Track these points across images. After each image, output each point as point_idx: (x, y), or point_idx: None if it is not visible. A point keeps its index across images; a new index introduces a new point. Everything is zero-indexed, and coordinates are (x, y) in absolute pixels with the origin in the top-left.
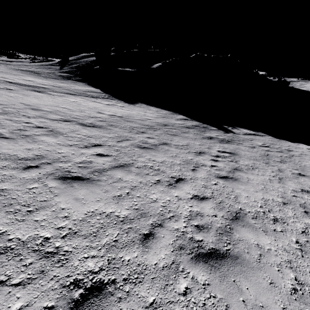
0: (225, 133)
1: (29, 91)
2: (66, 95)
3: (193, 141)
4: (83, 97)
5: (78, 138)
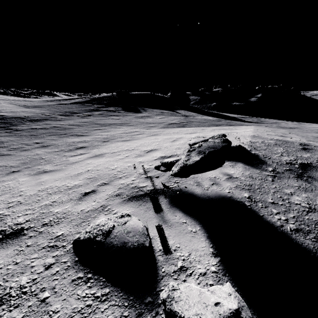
0: None
1: None
2: None
3: None
4: None
5: None
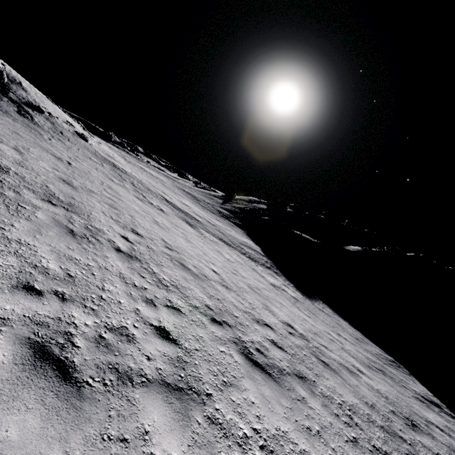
0: None
1: (180, 220)
2: (219, 241)
3: None
4: (239, 254)
5: (240, 453)
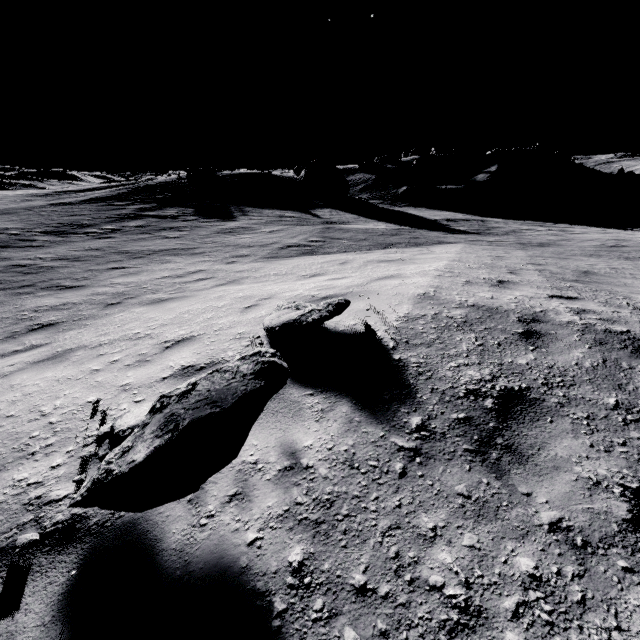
0: None
1: None
2: None
3: None
4: None
5: None
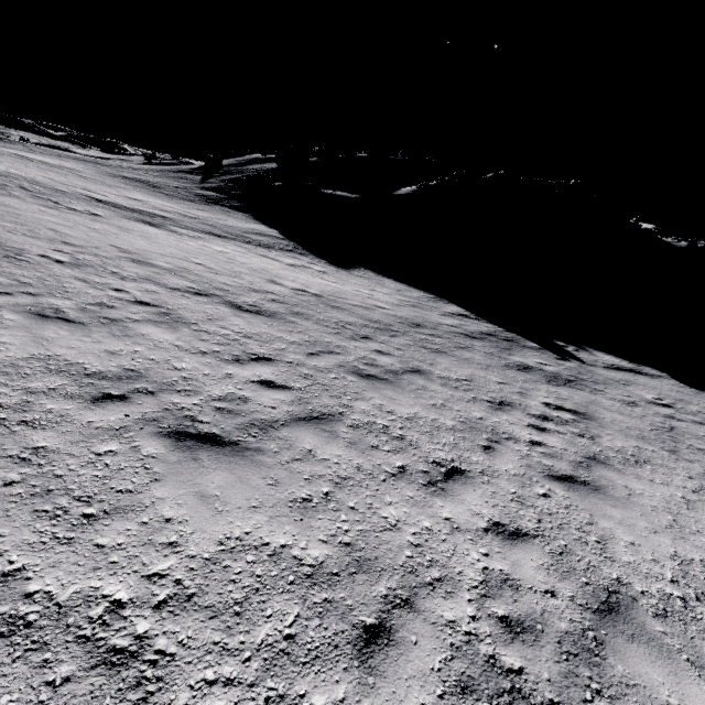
0: (560, 361)
1: (132, 221)
2: (206, 236)
3: (485, 372)
4: (241, 244)
5: (221, 338)
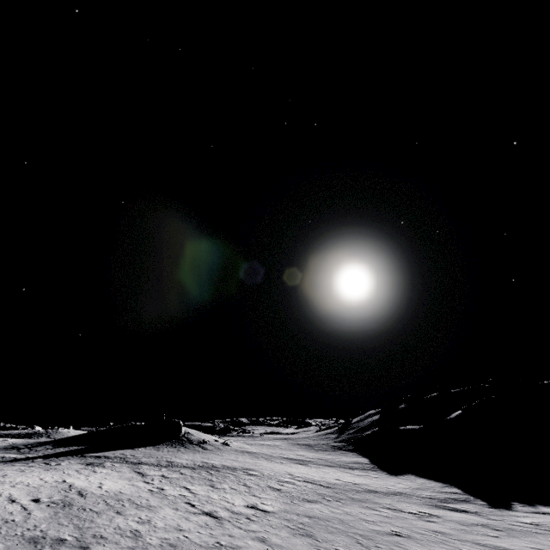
0: (486, 508)
1: (294, 463)
2: (323, 466)
3: (404, 503)
4: (339, 468)
5: (303, 488)
